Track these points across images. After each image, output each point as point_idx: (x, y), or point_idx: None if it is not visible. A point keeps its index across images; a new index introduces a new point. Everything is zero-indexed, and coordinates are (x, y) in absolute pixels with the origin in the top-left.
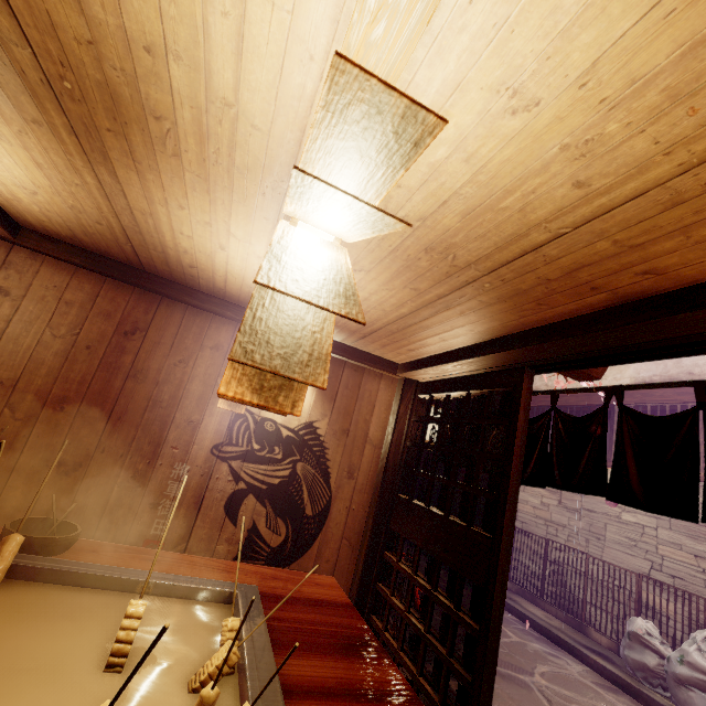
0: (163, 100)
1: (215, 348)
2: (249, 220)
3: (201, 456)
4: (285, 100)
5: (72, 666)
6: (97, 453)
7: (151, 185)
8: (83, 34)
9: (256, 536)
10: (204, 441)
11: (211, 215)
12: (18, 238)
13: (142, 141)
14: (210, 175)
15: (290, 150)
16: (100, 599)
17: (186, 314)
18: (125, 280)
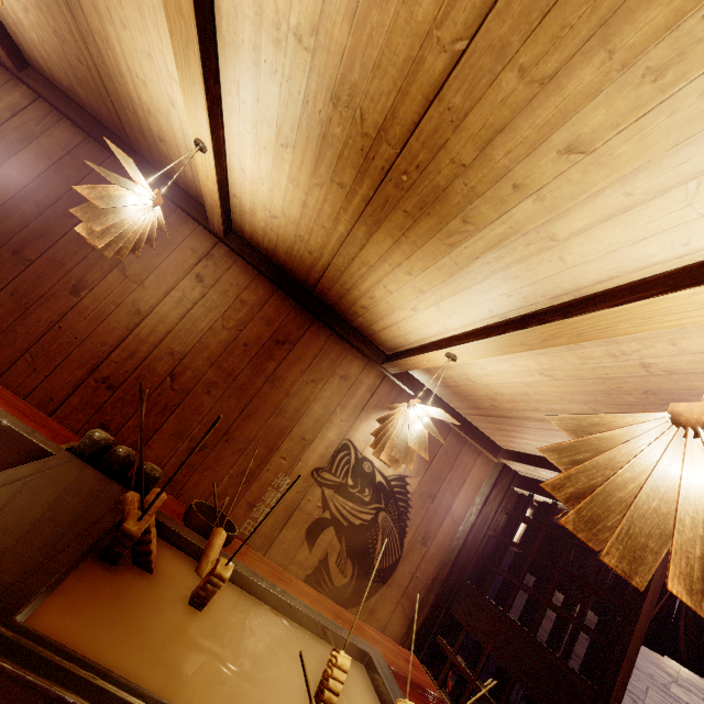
0: (487, 215)
1: (344, 377)
2: (470, 304)
3: (302, 473)
4: (618, 256)
5: (293, 699)
6: (222, 441)
7: (398, 252)
8: (463, 159)
9: (324, 569)
10: (309, 461)
11: (433, 288)
12: (226, 238)
13: (429, 227)
14: (468, 267)
15: (580, 283)
16: (275, 619)
17: (330, 340)
18: (293, 296)
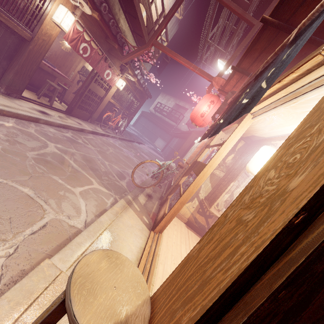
0: None
1: None
2: None
3: (76, 72)
4: None
5: None
6: (63, 66)
7: None
8: None
9: None
10: (77, 70)
11: None
12: None
13: None
14: None
15: None
16: None
17: None
18: None
